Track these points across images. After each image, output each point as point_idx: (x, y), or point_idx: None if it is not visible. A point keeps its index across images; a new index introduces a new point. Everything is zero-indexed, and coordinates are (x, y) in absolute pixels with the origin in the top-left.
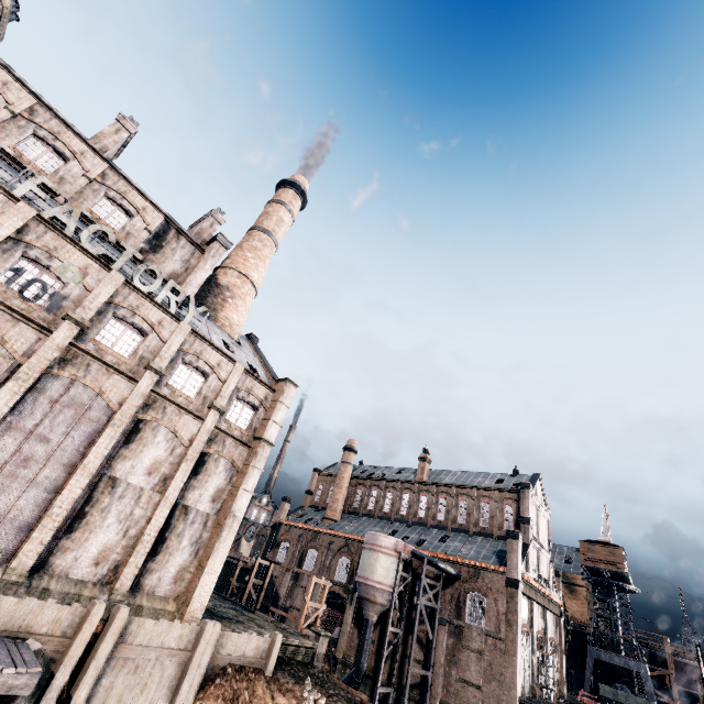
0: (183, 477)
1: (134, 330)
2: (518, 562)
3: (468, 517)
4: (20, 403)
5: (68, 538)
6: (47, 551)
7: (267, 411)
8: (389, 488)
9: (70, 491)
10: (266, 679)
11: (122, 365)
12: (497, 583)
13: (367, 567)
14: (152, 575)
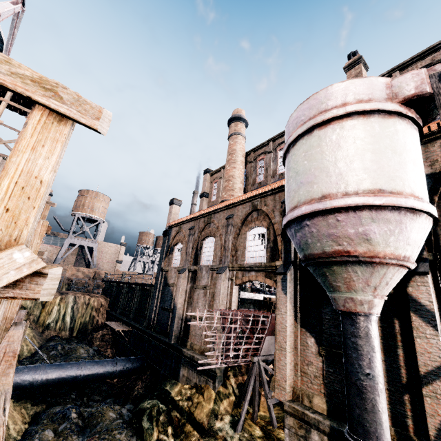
0: None
1: None
2: None
3: None
4: None
5: None
6: None
7: None
8: None
9: None
10: None
11: None
12: None
13: (314, 170)
14: None
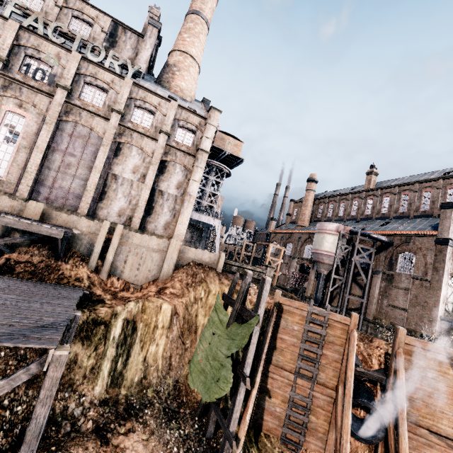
0: (153, 174)
1: (100, 90)
2: (450, 226)
3: (409, 206)
4: (55, 137)
5: (101, 203)
6: (94, 208)
7: (202, 133)
8: (342, 200)
9: (93, 179)
10: (217, 272)
11: (99, 112)
12: (427, 244)
13: (317, 243)
14: (151, 224)
